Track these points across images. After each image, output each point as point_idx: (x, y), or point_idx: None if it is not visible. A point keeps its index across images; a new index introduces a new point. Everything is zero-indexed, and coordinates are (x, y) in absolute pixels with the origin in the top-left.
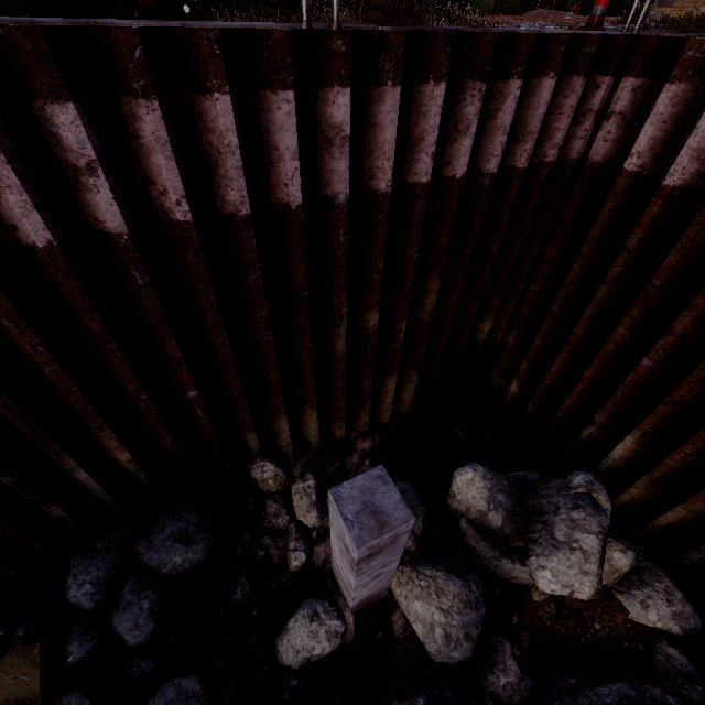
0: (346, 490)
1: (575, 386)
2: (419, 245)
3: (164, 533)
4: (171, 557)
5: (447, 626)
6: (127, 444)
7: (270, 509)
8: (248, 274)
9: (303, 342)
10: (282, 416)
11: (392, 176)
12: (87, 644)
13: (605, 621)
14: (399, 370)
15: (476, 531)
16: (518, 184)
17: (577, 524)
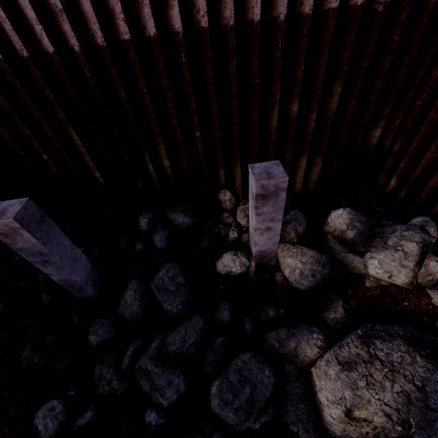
0: (257, 166)
1: (437, 171)
2: (328, 55)
3: (177, 209)
4: (178, 217)
5: (303, 269)
6: (168, 156)
7: (225, 215)
8: (229, 64)
9: (253, 115)
10: (238, 164)
11: (313, 3)
12: (142, 245)
13: (412, 302)
14: (309, 154)
15: (336, 240)
16: (407, 11)
17: (405, 237)
